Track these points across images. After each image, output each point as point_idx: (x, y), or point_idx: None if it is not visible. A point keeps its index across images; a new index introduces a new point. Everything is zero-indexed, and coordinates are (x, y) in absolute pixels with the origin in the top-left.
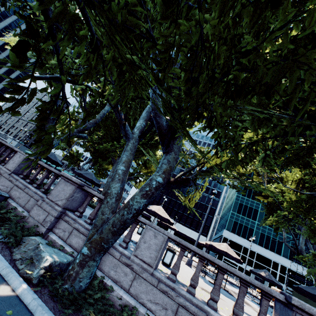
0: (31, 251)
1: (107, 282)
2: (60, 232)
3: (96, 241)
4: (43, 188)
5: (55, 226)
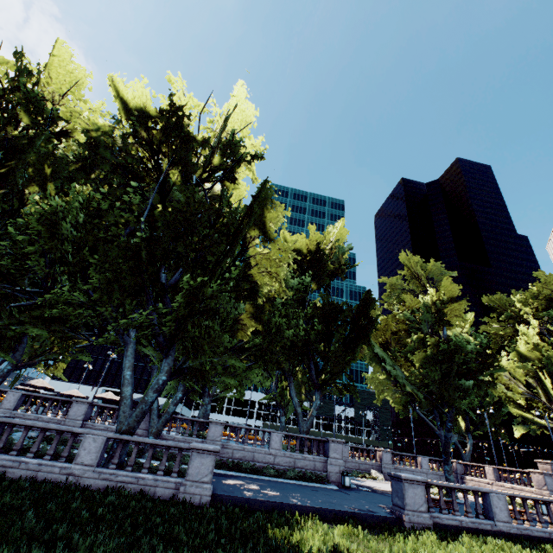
0: None
1: None
2: None
3: None
4: None
5: None
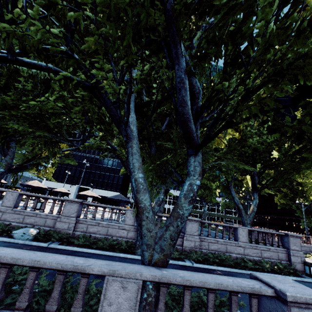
0: None
1: None
2: None
3: None
4: None
5: None
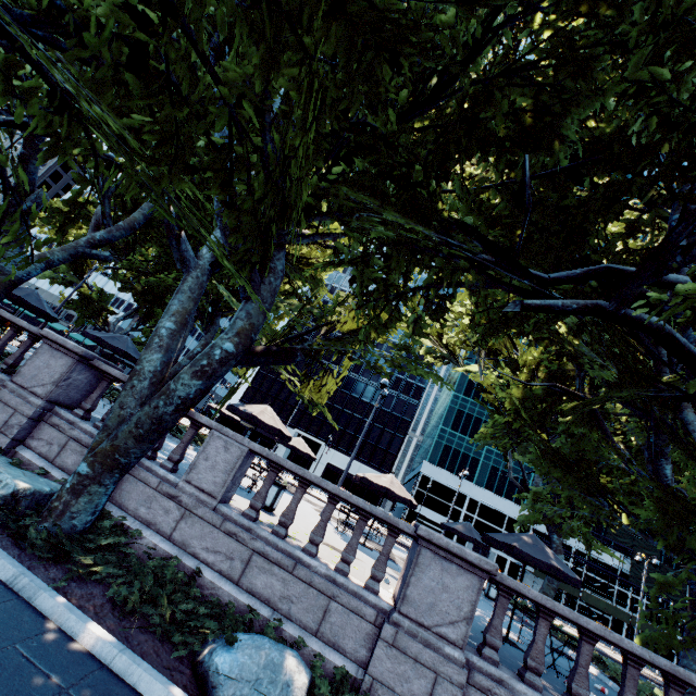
0: None
1: (132, 526)
2: (43, 446)
3: (104, 451)
4: (3, 363)
5: (31, 436)
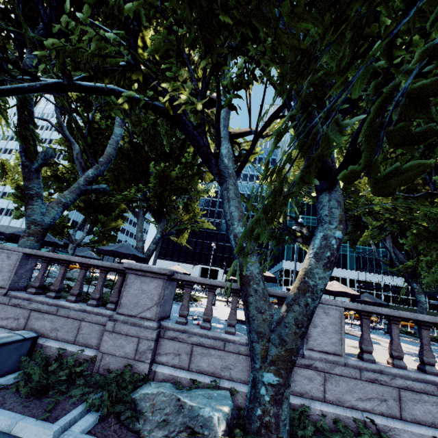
0: (174, 415)
1: (291, 401)
2: (172, 359)
3: (281, 358)
4: (91, 299)
5: (157, 353)
